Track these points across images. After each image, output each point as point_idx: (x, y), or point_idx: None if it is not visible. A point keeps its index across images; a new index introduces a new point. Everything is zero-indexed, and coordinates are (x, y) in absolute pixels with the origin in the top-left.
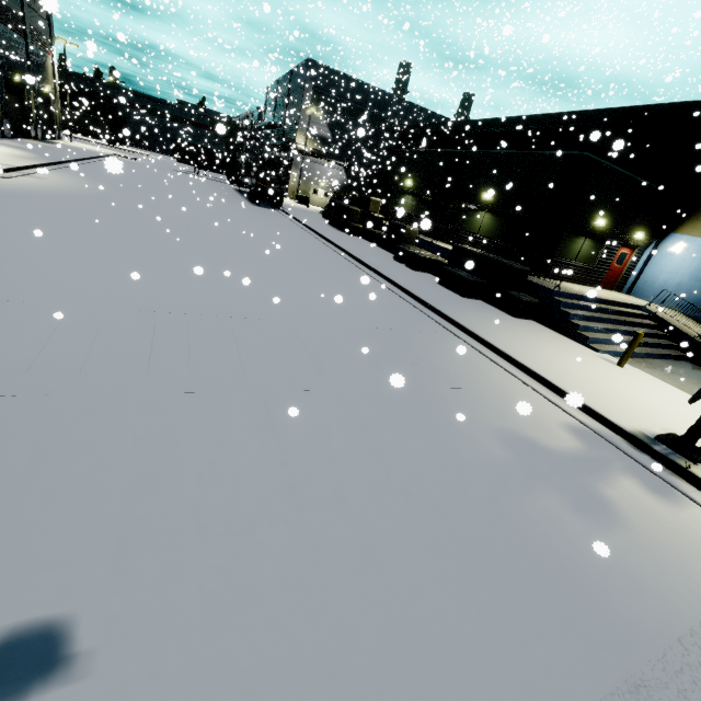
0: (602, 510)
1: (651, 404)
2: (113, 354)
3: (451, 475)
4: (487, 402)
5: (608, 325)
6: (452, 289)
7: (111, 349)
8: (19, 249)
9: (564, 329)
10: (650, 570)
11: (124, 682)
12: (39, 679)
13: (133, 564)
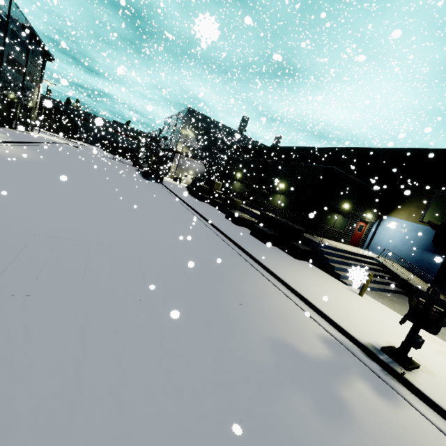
0: (340, 411)
1: (379, 323)
2: None
3: (223, 376)
4: (266, 316)
5: None
6: (258, 238)
7: None
8: None
9: (326, 268)
10: None
11: None
12: None
13: None
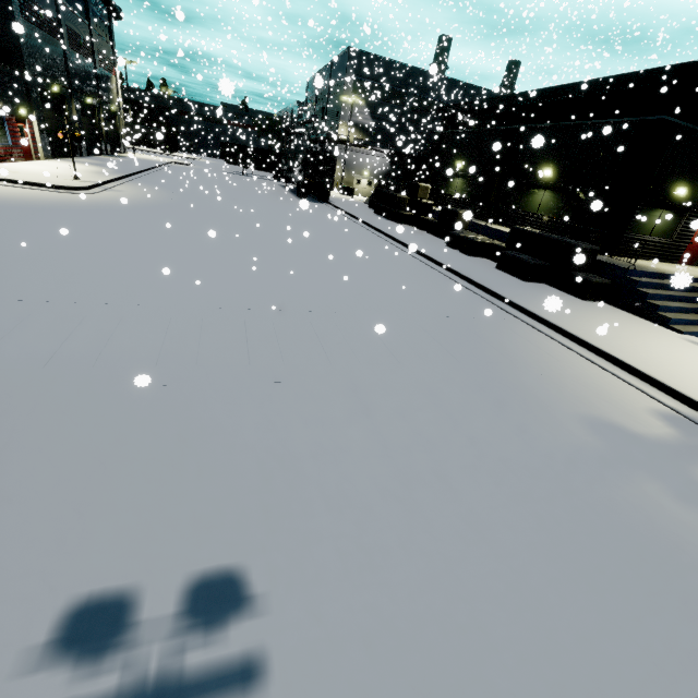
0: None
1: None
2: (218, 348)
3: (542, 460)
4: (567, 388)
5: (692, 305)
6: (512, 273)
7: (215, 345)
8: (120, 258)
9: (641, 310)
10: None
11: (296, 620)
12: (233, 612)
13: (279, 528)
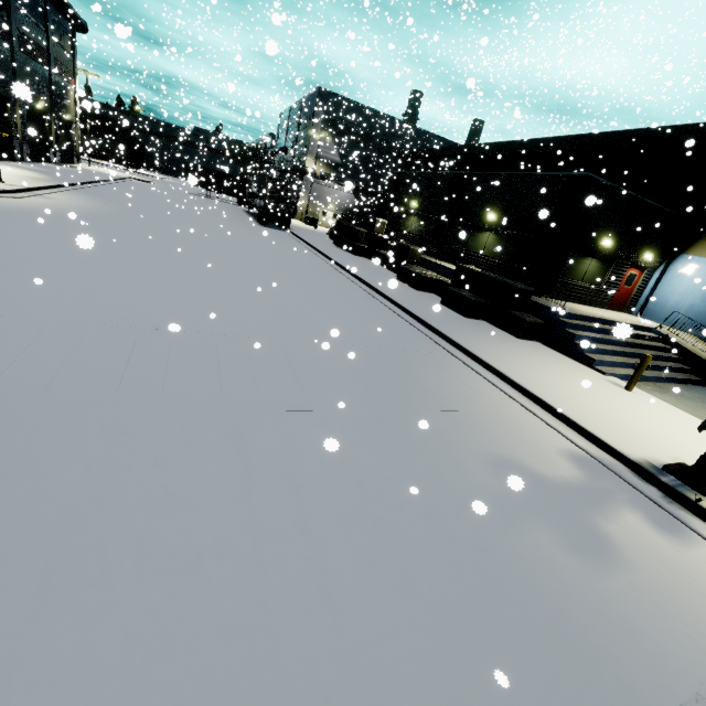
0: (600, 548)
1: (660, 431)
2: (85, 370)
3: (433, 506)
4: (481, 426)
5: (616, 347)
6: (455, 309)
7: (83, 365)
8: (12, 264)
9: (570, 350)
10: (651, 619)
11: None
12: None
13: (55, 602)
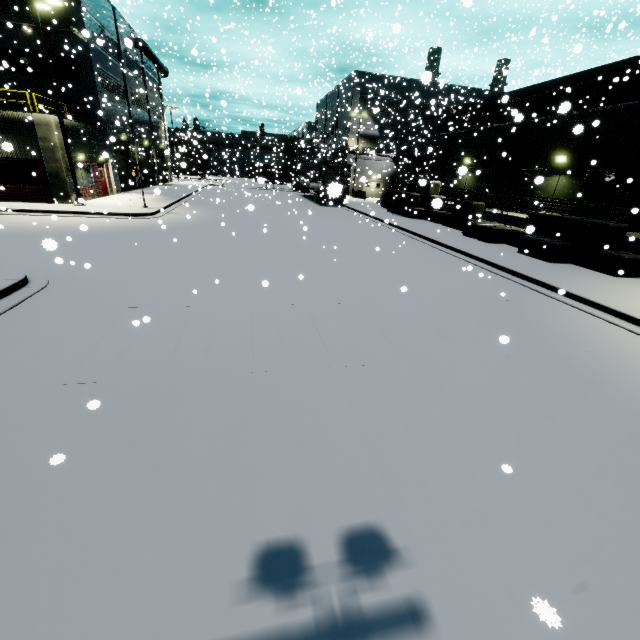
0: None
1: None
2: (296, 339)
3: (623, 432)
4: (626, 363)
5: None
6: (536, 256)
7: (293, 336)
8: (196, 268)
9: None
10: None
11: (441, 572)
12: (385, 562)
13: (399, 491)
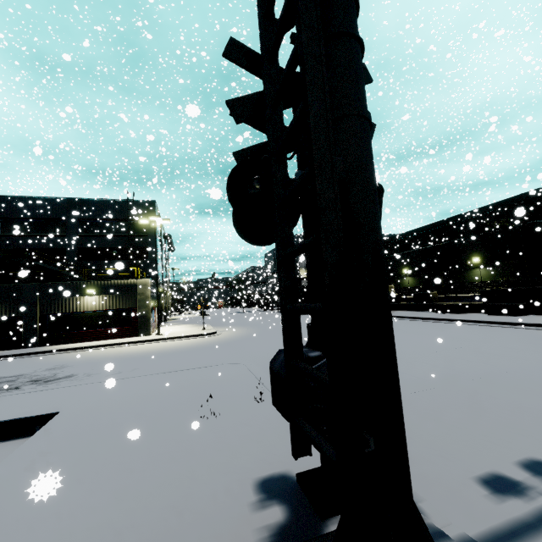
0: None
1: None
2: (466, 364)
3: None
4: None
5: None
6: (505, 314)
7: (461, 363)
8: None
9: None
10: None
11: None
12: None
13: None
